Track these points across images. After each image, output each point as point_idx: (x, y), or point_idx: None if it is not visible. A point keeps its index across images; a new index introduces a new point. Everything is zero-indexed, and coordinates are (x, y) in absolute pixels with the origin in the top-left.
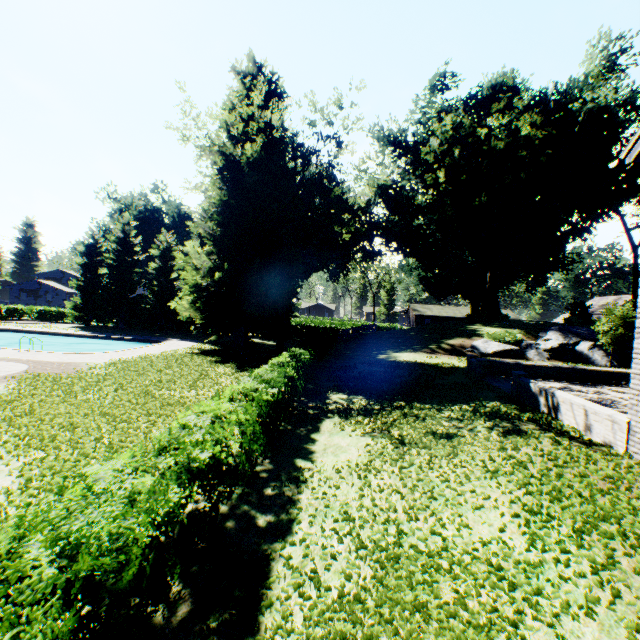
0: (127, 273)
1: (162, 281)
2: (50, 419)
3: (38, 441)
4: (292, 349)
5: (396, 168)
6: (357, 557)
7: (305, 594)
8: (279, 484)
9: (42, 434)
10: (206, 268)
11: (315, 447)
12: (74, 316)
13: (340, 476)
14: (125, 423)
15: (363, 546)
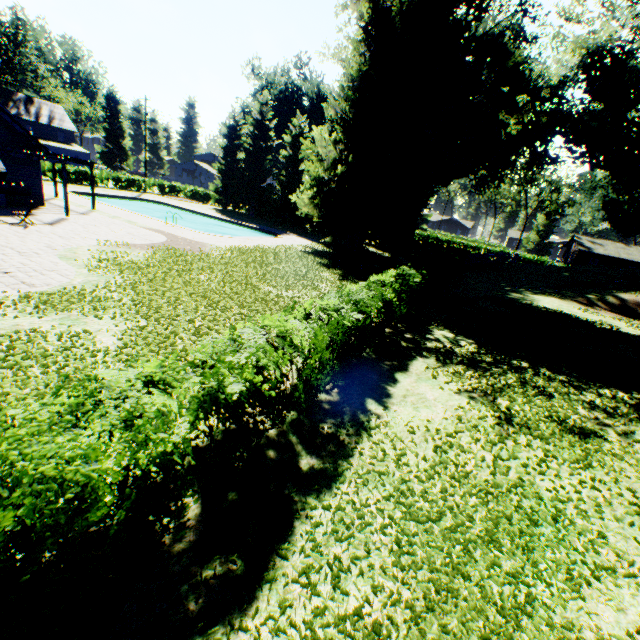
0: (260, 160)
1: (290, 172)
2: (162, 292)
3: (146, 310)
4: (402, 268)
5: (631, 19)
6: (396, 565)
7: (316, 585)
8: (338, 423)
9: (151, 304)
10: (331, 160)
11: (394, 390)
12: (215, 199)
13: (411, 439)
14: (219, 310)
15: (409, 552)
